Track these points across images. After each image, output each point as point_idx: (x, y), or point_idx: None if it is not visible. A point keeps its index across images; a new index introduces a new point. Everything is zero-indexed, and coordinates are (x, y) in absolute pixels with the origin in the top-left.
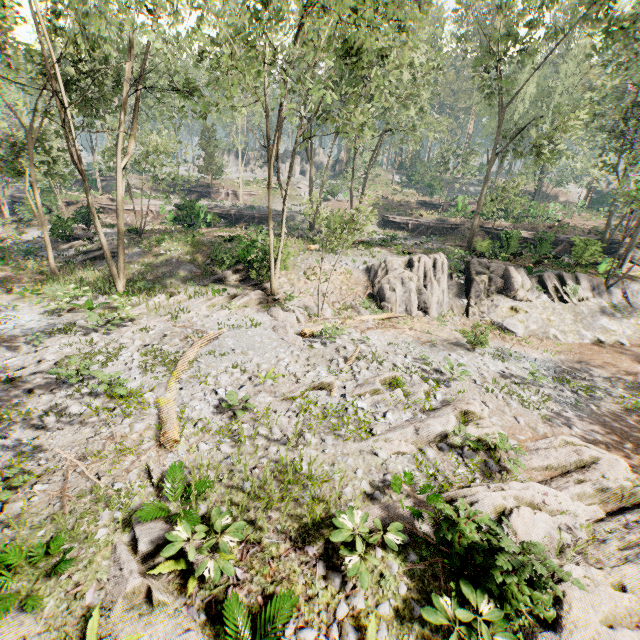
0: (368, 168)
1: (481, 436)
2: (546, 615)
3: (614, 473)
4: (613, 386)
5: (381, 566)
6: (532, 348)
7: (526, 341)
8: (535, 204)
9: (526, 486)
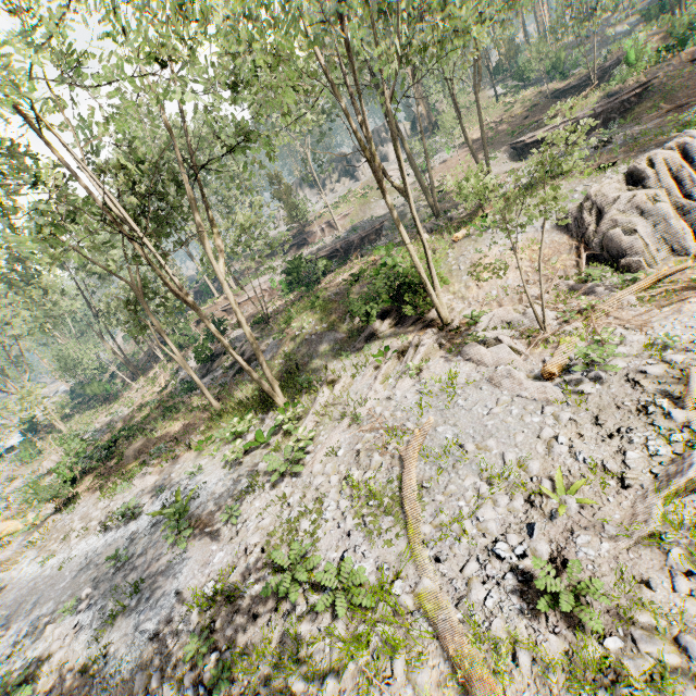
0: (475, 93)
1: None
2: None
3: None
4: None
5: None
6: None
7: None
8: None
9: None
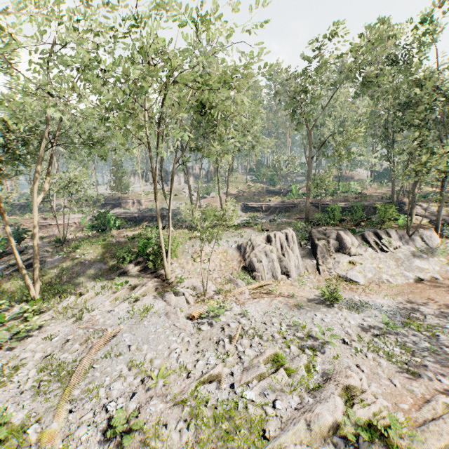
0: (228, 175)
1: (370, 417)
2: None
3: None
4: (448, 321)
5: None
6: (375, 294)
7: (368, 288)
8: (342, 184)
9: None
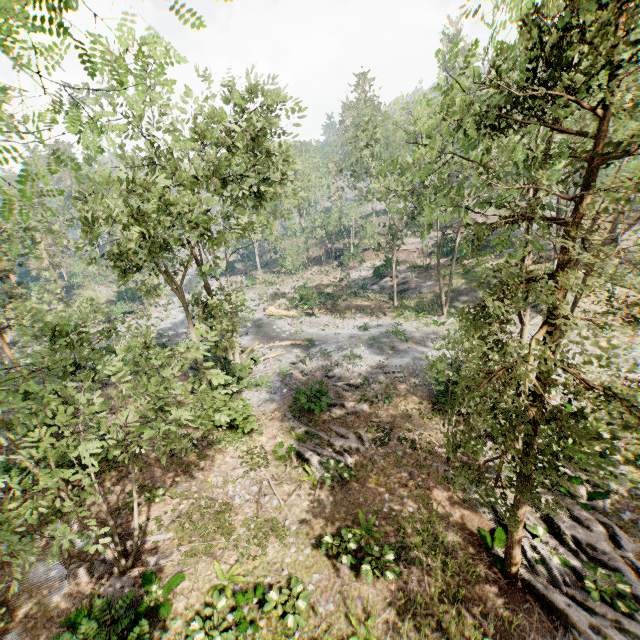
0: None
1: None
2: None
3: None
4: None
5: None
6: None
7: None
8: None
9: None
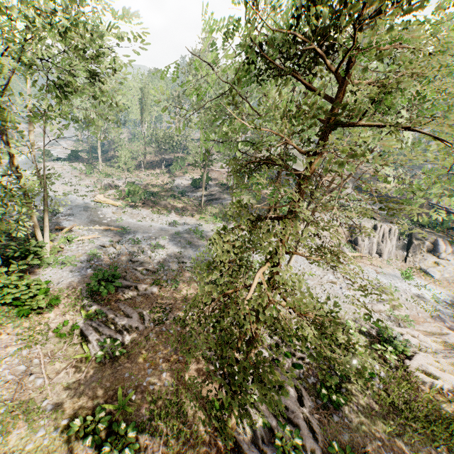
0: None
1: (399, 315)
2: (407, 354)
3: (453, 339)
4: None
5: (358, 336)
6: (441, 287)
7: (439, 282)
8: None
9: (412, 331)
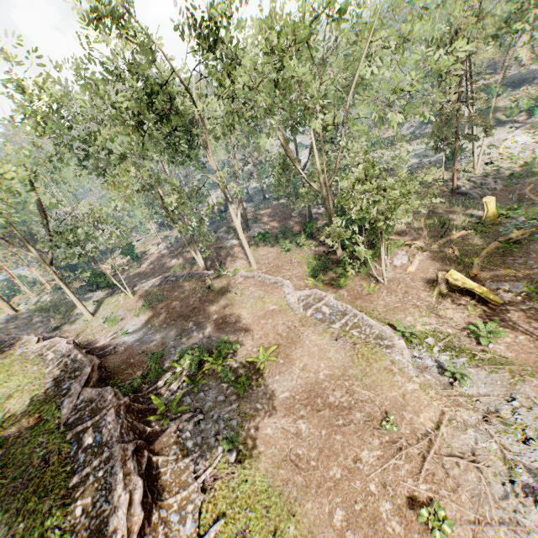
0: None
1: None
2: None
3: None
4: None
5: None
6: None
7: None
8: None
9: None
